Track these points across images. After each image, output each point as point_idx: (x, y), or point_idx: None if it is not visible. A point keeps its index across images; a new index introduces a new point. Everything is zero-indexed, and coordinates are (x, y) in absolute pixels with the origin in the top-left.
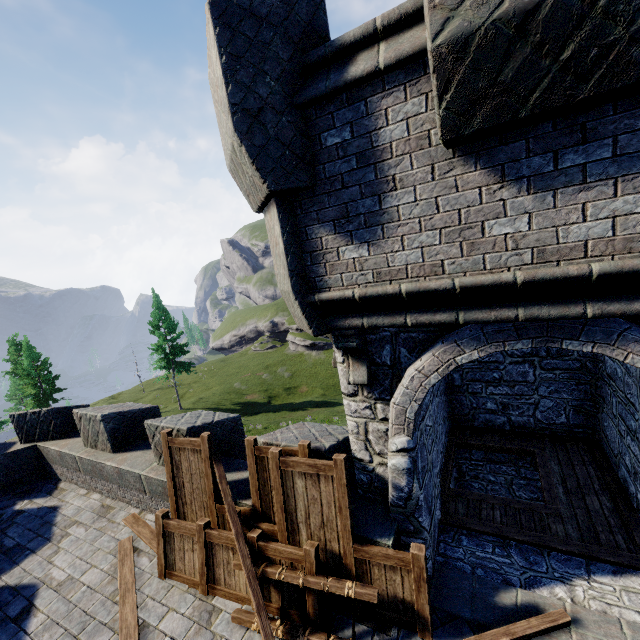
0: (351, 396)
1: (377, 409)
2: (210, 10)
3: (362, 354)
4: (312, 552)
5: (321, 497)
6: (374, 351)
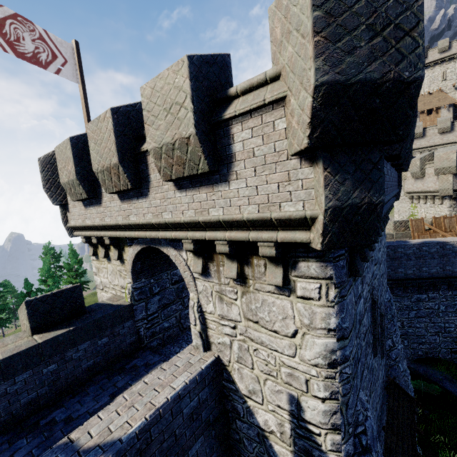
0: (449, 207)
1: (454, 209)
2: (456, 152)
3: (455, 199)
4: (454, 230)
5: (452, 222)
6: (455, 199)
